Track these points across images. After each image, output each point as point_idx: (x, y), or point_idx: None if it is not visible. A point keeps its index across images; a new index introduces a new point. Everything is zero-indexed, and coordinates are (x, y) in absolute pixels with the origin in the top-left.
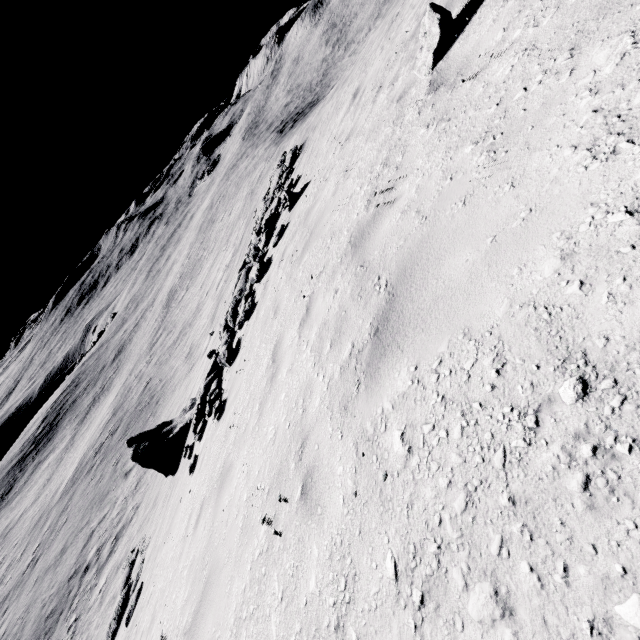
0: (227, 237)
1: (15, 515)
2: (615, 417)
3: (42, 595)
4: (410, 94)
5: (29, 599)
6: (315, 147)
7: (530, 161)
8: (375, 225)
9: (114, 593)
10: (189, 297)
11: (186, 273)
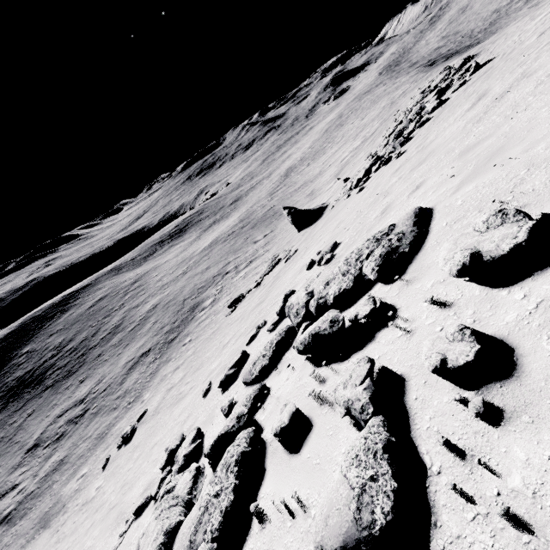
0: (357, 133)
1: (160, 262)
2: None
3: (194, 282)
4: None
5: (184, 283)
6: (499, 45)
7: None
8: None
9: (256, 273)
10: (310, 169)
11: (307, 157)
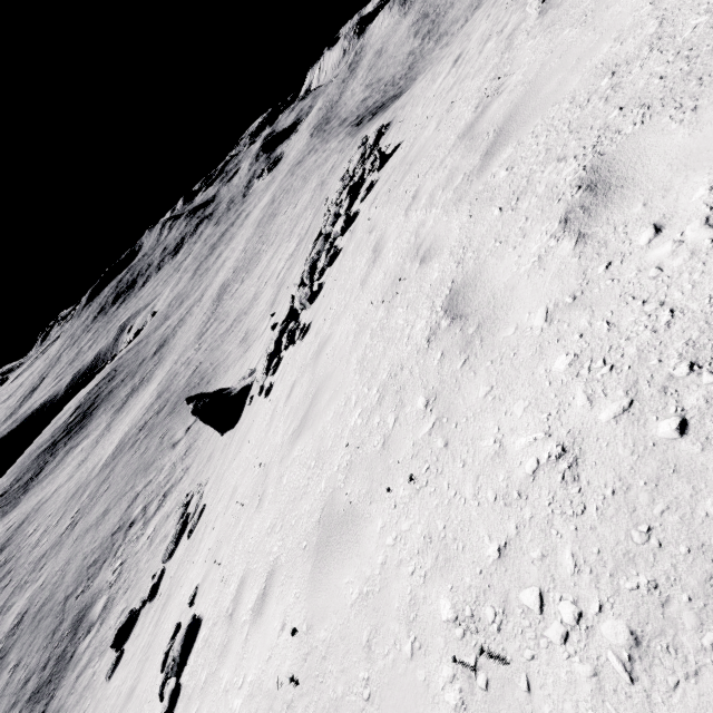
0: (291, 229)
1: (47, 492)
2: (623, 73)
3: (83, 549)
4: (520, 28)
5: (69, 554)
6: (407, 118)
7: (607, 14)
8: (483, 114)
9: (165, 533)
10: (244, 288)
11: (241, 267)
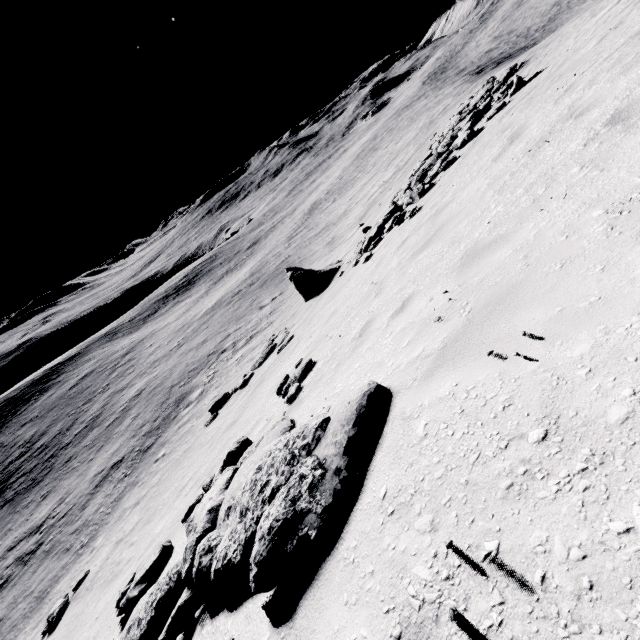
0: (389, 161)
1: (160, 325)
2: None
3: (186, 361)
4: None
5: (176, 362)
6: (551, 52)
7: None
8: None
9: (252, 357)
10: (335, 206)
11: (335, 190)
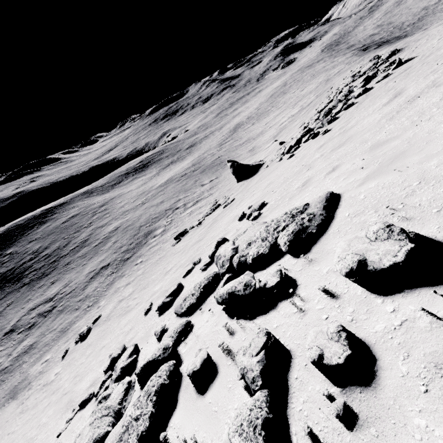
0: (296, 102)
1: (125, 191)
2: None
3: (150, 212)
4: None
5: (142, 212)
6: (421, 45)
7: None
8: None
9: (200, 212)
10: (255, 127)
11: (253, 117)
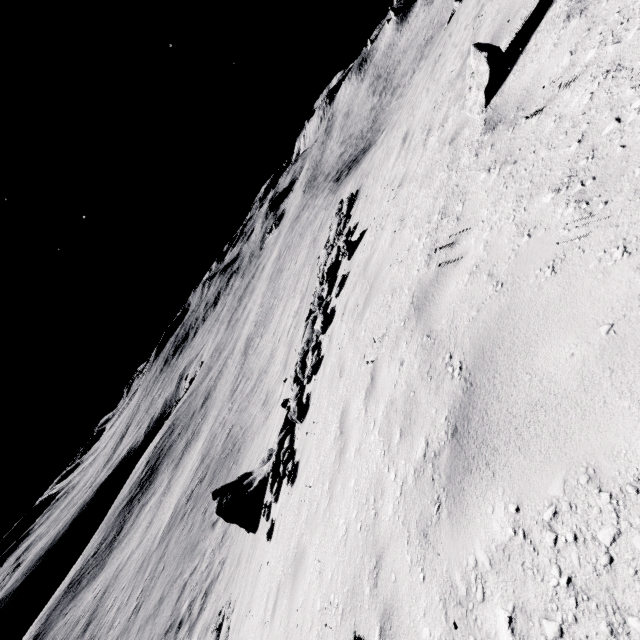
0: (294, 284)
1: (124, 556)
2: None
3: None
4: (463, 135)
5: None
6: (369, 193)
7: None
8: (439, 286)
9: None
10: (263, 344)
11: (260, 321)
